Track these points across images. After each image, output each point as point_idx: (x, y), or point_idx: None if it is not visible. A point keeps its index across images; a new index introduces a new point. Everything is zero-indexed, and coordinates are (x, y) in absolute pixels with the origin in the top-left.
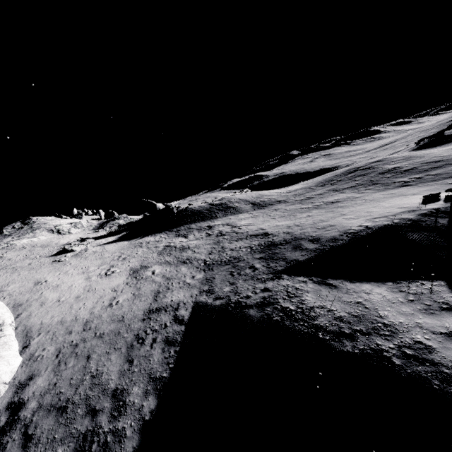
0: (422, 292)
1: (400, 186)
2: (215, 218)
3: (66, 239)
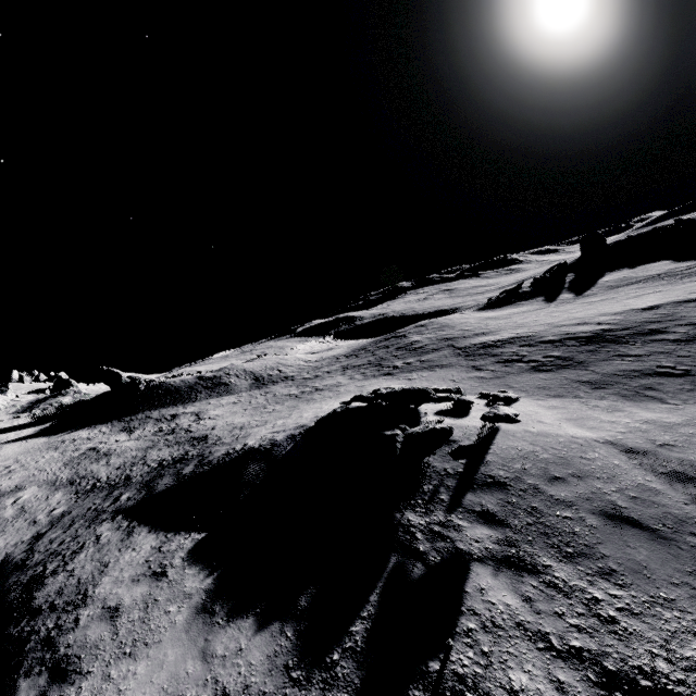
0: (171, 549)
1: (385, 373)
2: (192, 401)
3: None
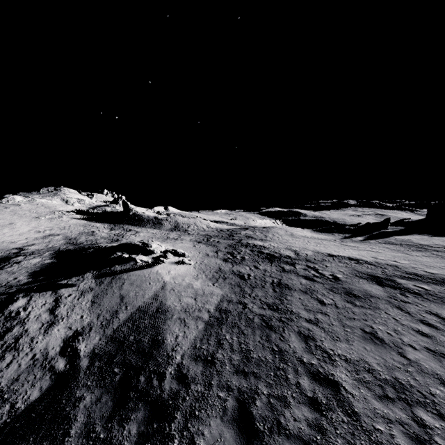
0: (47, 261)
1: (200, 241)
2: (143, 226)
3: (65, 207)
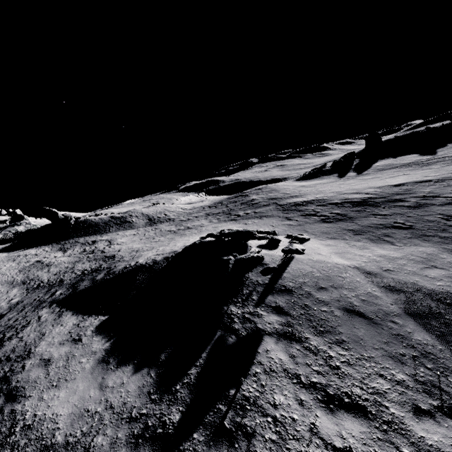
0: (85, 325)
1: (231, 219)
2: (106, 232)
3: None
